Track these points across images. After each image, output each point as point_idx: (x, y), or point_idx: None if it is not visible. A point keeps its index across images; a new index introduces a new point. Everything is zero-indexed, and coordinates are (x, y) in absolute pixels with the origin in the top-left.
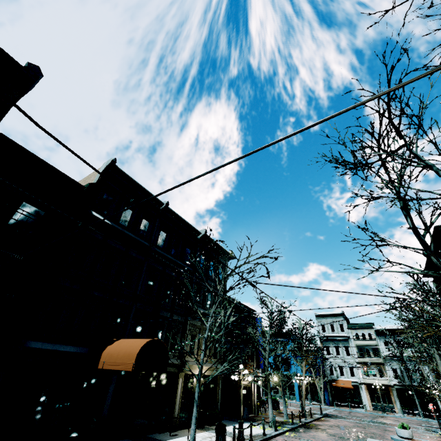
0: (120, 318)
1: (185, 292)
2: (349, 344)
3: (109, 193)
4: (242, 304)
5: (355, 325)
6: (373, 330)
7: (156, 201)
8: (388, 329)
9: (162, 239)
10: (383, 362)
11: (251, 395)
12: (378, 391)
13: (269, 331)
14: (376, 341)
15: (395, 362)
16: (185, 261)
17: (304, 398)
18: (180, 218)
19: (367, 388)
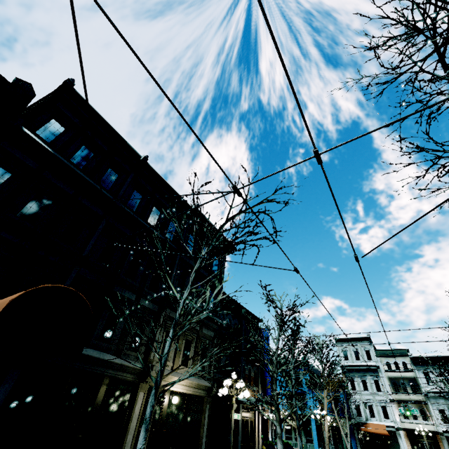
0: (46, 282)
1: (162, 274)
2: (379, 375)
3: (59, 121)
4: (244, 308)
5: (385, 352)
6: (408, 358)
7: (131, 151)
8: (428, 356)
9: (135, 200)
10: (425, 400)
11: (254, 434)
12: (424, 439)
13: (278, 336)
14: (414, 372)
15: (442, 399)
16: (166, 236)
17: (327, 443)
18: (164, 181)
19: (407, 435)
